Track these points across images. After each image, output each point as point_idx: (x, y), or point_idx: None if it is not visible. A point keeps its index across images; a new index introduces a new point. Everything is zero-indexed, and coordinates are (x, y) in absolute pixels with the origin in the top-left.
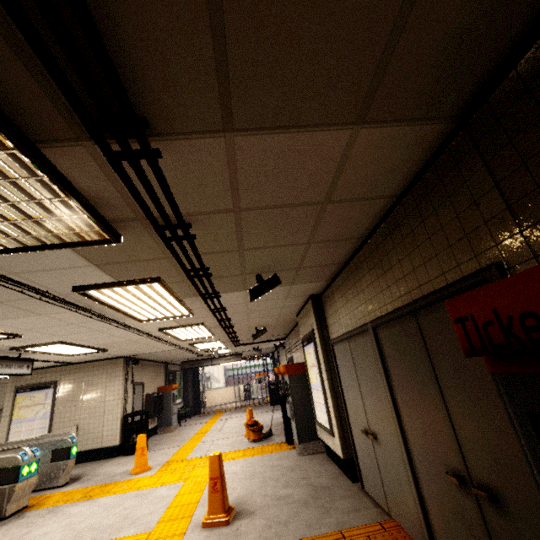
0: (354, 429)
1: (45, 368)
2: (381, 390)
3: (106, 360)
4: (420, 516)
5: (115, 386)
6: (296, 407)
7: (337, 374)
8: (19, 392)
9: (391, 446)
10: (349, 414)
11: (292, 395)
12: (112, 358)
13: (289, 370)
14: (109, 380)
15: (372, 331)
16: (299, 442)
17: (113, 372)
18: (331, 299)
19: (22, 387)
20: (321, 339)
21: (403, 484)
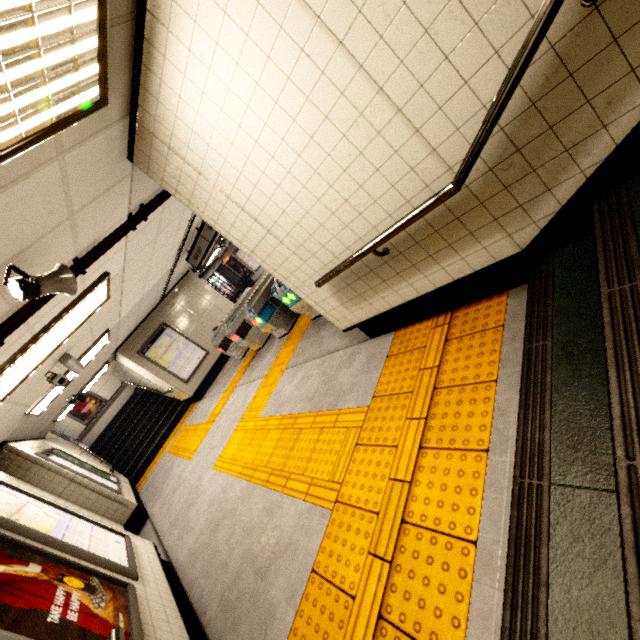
0: None
1: (141, 324)
2: None
3: (180, 282)
4: None
5: (207, 291)
6: None
7: None
8: (145, 352)
9: None
10: None
11: None
12: (182, 277)
13: None
14: (198, 291)
15: None
16: None
17: (194, 285)
18: None
19: (143, 348)
20: None
21: None
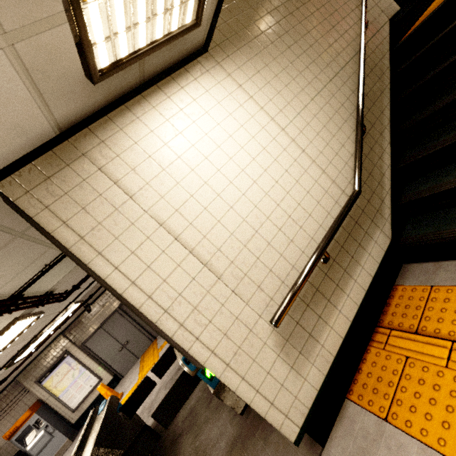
0: (112, 360)
1: None
2: (126, 323)
3: None
4: (148, 335)
5: None
6: (52, 424)
7: (93, 352)
8: None
9: (134, 334)
10: (107, 359)
11: (45, 420)
12: None
13: (33, 410)
14: None
15: (119, 308)
16: (68, 437)
17: None
18: (79, 324)
19: None
20: (77, 347)
21: (141, 338)
